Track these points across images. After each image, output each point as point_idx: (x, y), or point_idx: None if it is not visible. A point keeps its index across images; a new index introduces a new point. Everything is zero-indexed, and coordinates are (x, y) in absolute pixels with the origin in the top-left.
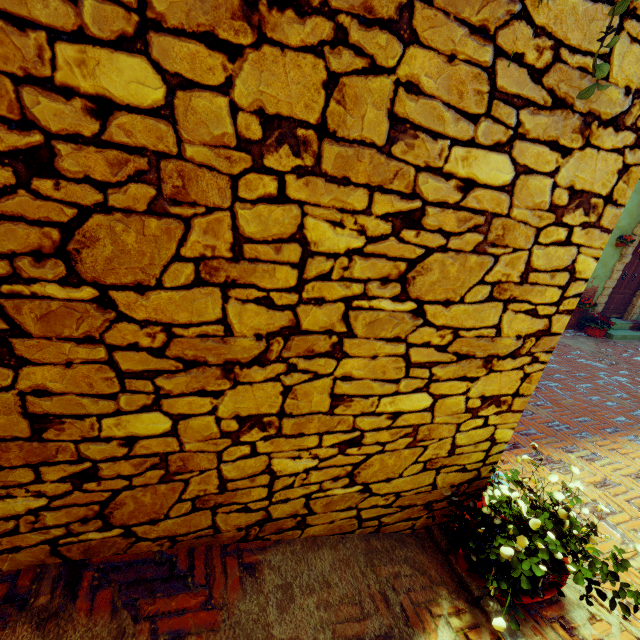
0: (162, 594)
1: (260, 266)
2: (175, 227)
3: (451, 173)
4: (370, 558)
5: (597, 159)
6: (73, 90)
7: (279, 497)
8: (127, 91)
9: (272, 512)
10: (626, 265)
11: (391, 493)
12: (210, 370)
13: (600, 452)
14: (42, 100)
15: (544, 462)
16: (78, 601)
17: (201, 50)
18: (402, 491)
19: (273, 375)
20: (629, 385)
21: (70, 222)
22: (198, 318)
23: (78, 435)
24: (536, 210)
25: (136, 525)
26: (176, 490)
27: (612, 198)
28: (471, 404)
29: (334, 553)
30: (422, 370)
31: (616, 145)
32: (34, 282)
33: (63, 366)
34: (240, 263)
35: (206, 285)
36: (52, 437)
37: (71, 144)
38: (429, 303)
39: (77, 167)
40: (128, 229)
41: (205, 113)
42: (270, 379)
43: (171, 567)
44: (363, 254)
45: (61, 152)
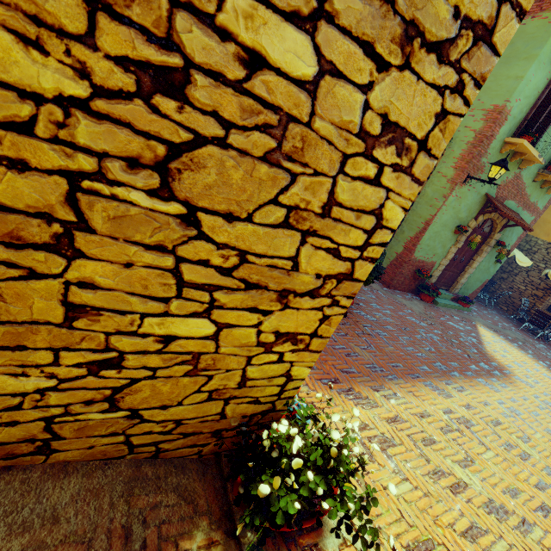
0: None
1: None
2: None
3: (229, 31)
4: (131, 487)
5: (416, 90)
6: None
7: (0, 419)
8: None
9: None
10: (459, 250)
11: (170, 420)
12: None
13: (400, 393)
14: None
15: (353, 397)
16: None
17: None
18: (184, 419)
19: None
20: (438, 342)
21: None
22: None
23: None
24: (344, 130)
25: None
26: None
27: (427, 145)
28: (264, 338)
29: (85, 481)
30: (200, 292)
31: (437, 81)
32: None
33: None
34: None
35: None
36: None
37: None
38: (205, 211)
39: None
40: None
41: None
42: None
43: None
44: (90, 111)
45: None
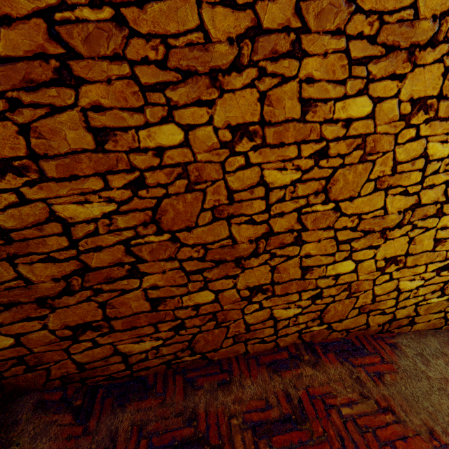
0: (357, 356)
1: (403, 175)
2: (368, 166)
3: None
4: None
5: None
6: (338, 120)
7: (401, 305)
8: (357, 112)
9: (396, 315)
10: None
11: None
12: (375, 234)
13: None
14: (327, 128)
15: None
16: (321, 358)
17: (388, 83)
18: None
19: (404, 232)
20: None
21: (329, 175)
22: (372, 208)
23: (317, 275)
24: None
25: (333, 323)
26: (352, 302)
27: None
28: None
29: (436, 339)
30: None
31: None
32: (313, 205)
33: (317, 242)
34: (394, 176)
35: (378, 191)
36: (307, 277)
37: (334, 142)
38: None
39: (335, 151)
40: (350, 172)
41: (387, 109)
42: (402, 235)
43: (352, 345)
44: None
45: (330, 147)
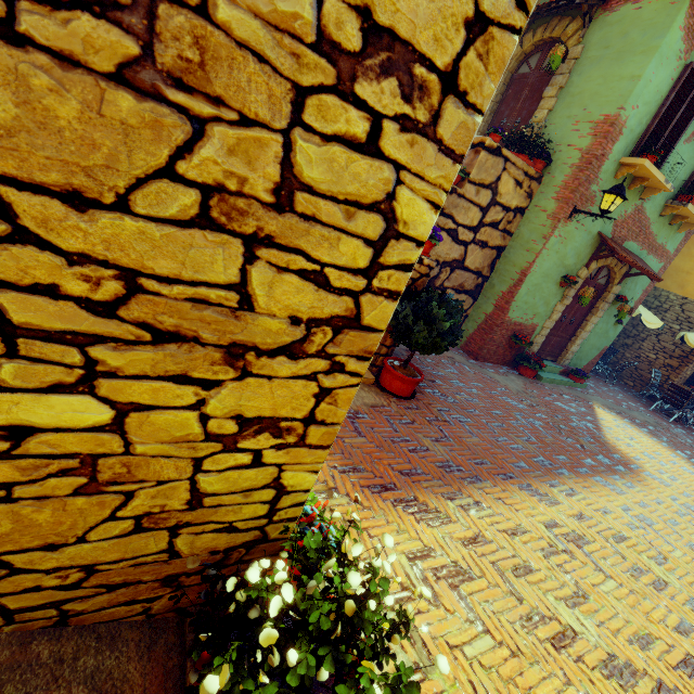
0: None
1: None
2: None
3: None
4: (0, 682)
5: None
6: None
7: None
8: None
9: None
10: (567, 308)
11: (71, 567)
12: None
13: (485, 501)
14: None
15: (415, 510)
16: None
17: None
18: (98, 563)
19: None
20: (541, 429)
21: None
22: None
23: None
24: (285, 33)
25: None
26: None
27: (458, 84)
28: (217, 427)
29: None
30: (59, 347)
31: None
32: None
33: None
34: None
35: None
36: None
37: None
38: (15, 185)
39: None
40: None
41: None
42: None
43: None
44: None
45: None
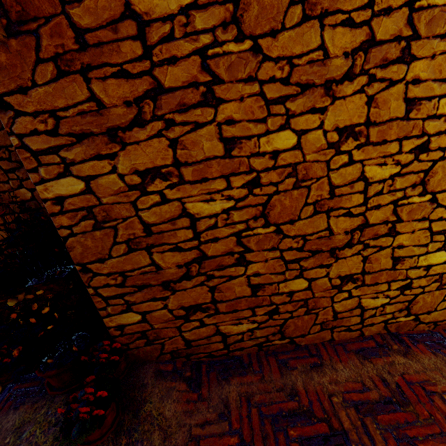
0: None
1: None
2: None
3: None
4: None
5: None
6: (441, 115)
7: None
8: None
9: None
10: None
11: None
12: None
13: None
14: (430, 123)
15: None
16: (411, 348)
17: None
18: None
19: None
20: None
21: (428, 168)
22: None
23: (408, 266)
24: None
25: (420, 314)
26: (442, 294)
27: None
28: None
29: None
30: None
31: None
32: (409, 197)
33: (410, 233)
34: None
35: None
36: (398, 268)
37: (436, 136)
38: None
39: (436, 145)
40: None
41: None
42: None
43: (442, 337)
44: None
45: (431, 141)
